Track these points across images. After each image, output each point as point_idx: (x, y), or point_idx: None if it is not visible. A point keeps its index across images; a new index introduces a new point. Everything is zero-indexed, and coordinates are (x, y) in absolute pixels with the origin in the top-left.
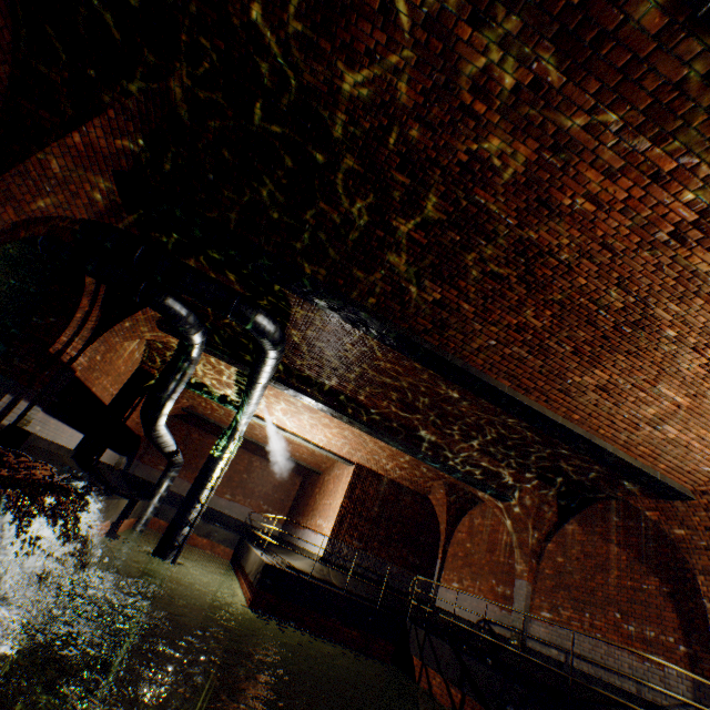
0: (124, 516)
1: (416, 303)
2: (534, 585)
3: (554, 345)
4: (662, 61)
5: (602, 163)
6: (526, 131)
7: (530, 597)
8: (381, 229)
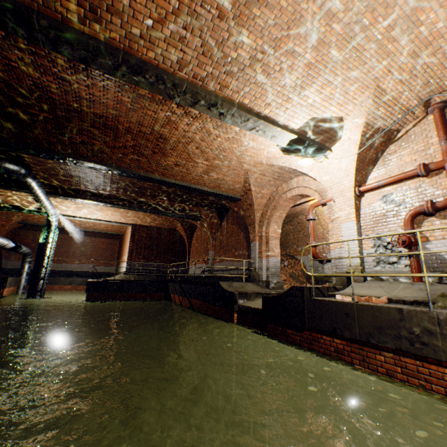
0: (1, 287)
1: (74, 144)
2: (215, 251)
3: (145, 151)
4: (56, 55)
5: (82, 84)
6: (42, 73)
7: (214, 256)
8: (26, 114)
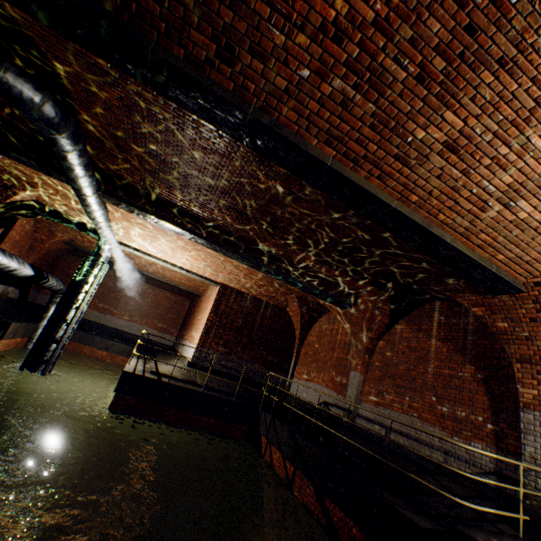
0: None
1: None
2: (365, 375)
3: (391, 66)
4: None
5: None
6: None
7: (362, 385)
8: None
